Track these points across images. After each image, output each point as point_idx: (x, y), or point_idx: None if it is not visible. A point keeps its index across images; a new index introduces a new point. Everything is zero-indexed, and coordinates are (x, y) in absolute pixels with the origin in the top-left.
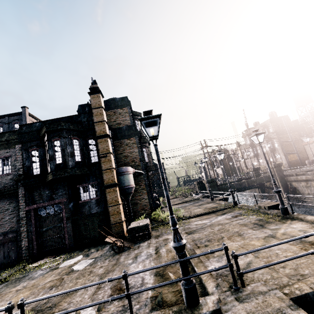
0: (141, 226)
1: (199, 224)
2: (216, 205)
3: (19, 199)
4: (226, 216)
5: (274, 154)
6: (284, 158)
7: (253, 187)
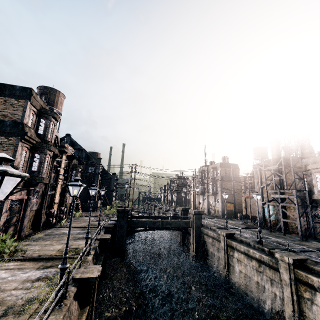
0: None
1: None
2: (81, 246)
3: None
4: (37, 274)
5: (215, 198)
6: (220, 205)
7: (171, 228)
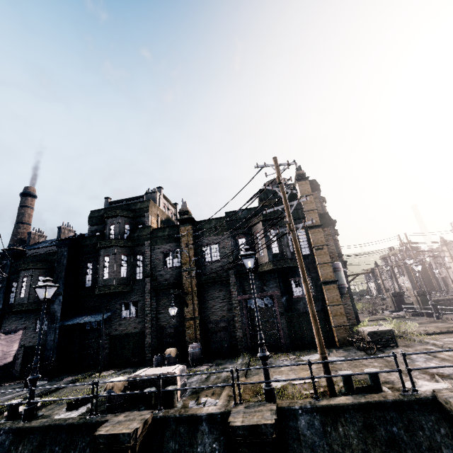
0: (384, 331)
1: None
2: None
3: (231, 287)
4: None
5: None
6: None
7: None
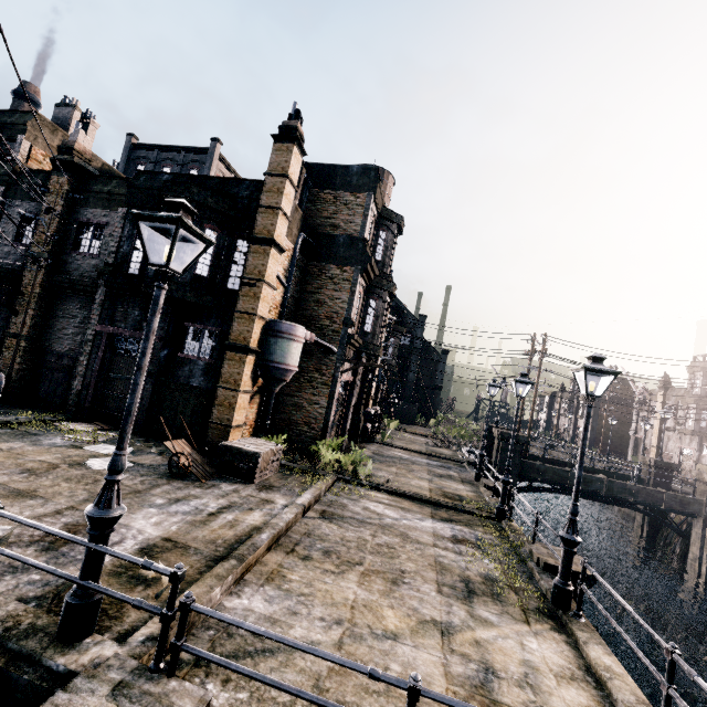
0: (244, 451)
1: (369, 512)
2: (466, 495)
3: (94, 307)
4: (443, 528)
5: None
6: None
7: (625, 503)
